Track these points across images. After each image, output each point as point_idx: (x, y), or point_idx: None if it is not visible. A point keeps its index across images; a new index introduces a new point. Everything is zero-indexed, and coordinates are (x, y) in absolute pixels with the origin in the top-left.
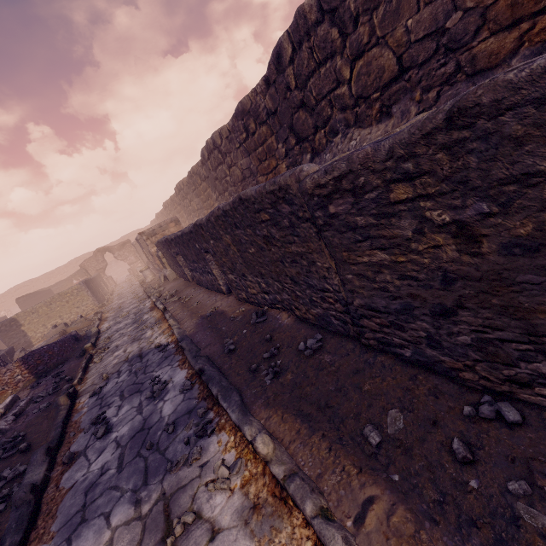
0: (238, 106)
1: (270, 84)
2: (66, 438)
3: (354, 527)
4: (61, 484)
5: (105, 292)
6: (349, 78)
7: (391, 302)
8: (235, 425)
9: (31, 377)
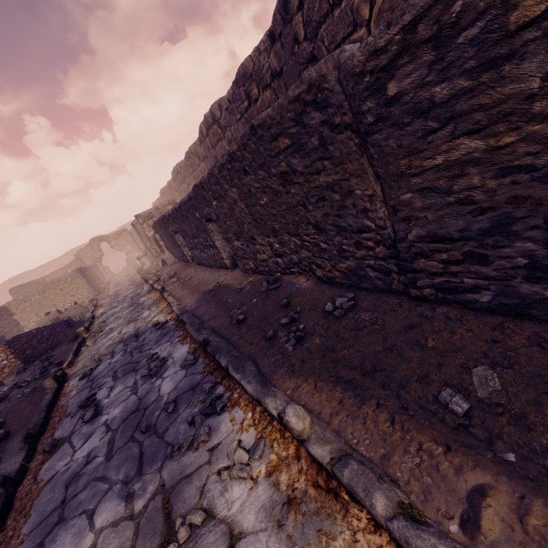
0: (239, 69)
1: (274, 40)
2: (51, 424)
3: (464, 534)
4: (40, 475)
5: (101, 281)
6: (368, 19)
7: (474, 219)
8: (252, 399)
9: (17, 362)
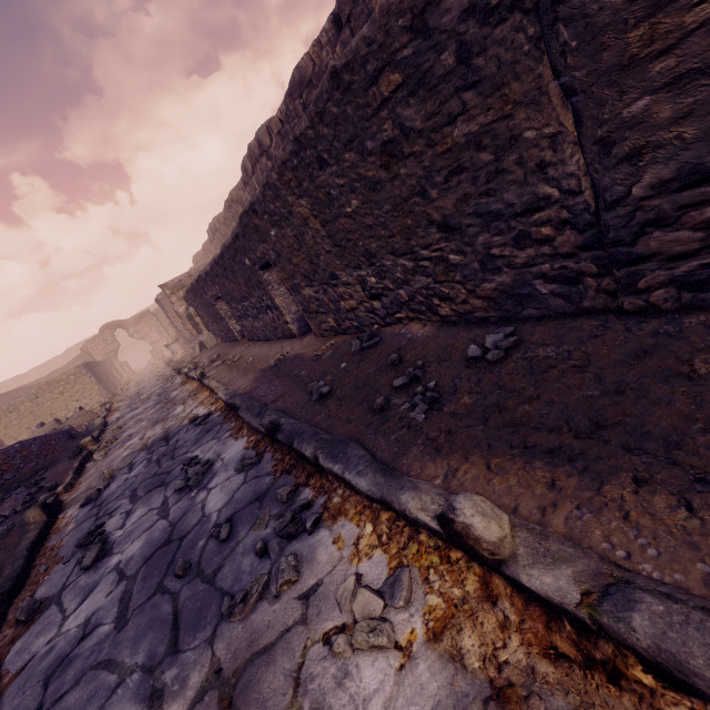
0: (293, 74)
1: (341, 26)
2: (32, 577)
3: None
4: (5, 663)
5: (118, 381)
6: None
7: None
8: (368, 501)
9: None
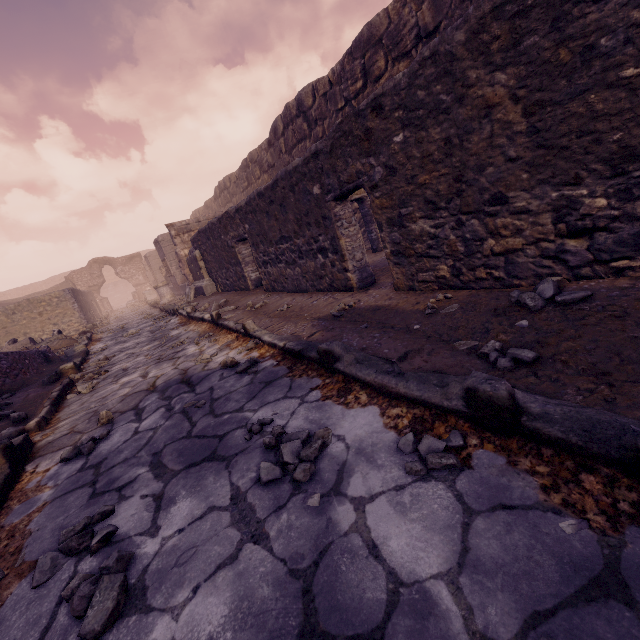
0: (362, 31)
1: None
2: None
3: None
4: None
5: (97, 314)
6: None
7: None
8: None
9: None
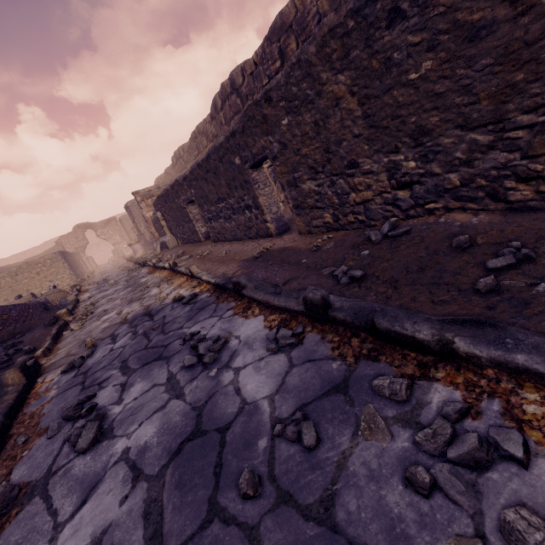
0: (276, 19)
1: None
2: (8, 449)
3: None
4: None
5: (84, 271)
6: None
7: None
8: None
9: None
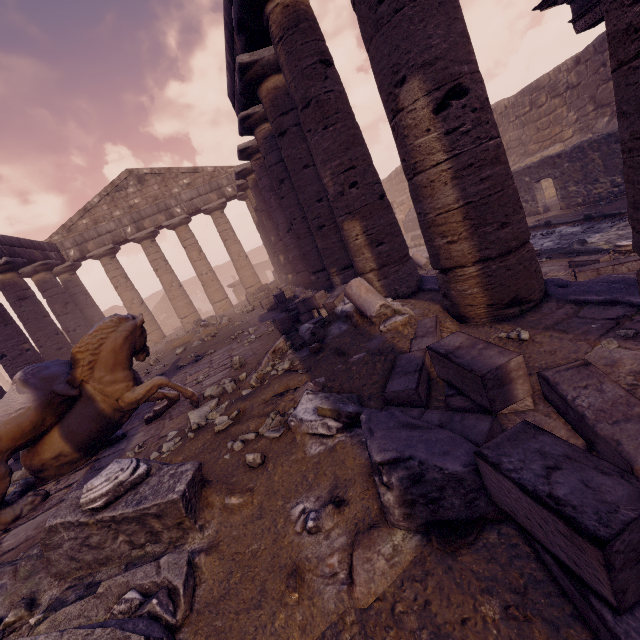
0: (532, 83)
1: (578, 63)
2: None
3: None
4: None
5: None
6: None
7: None
8: None
9: None
